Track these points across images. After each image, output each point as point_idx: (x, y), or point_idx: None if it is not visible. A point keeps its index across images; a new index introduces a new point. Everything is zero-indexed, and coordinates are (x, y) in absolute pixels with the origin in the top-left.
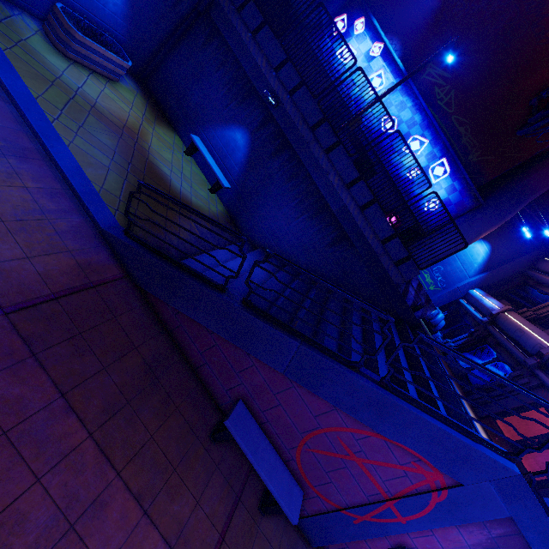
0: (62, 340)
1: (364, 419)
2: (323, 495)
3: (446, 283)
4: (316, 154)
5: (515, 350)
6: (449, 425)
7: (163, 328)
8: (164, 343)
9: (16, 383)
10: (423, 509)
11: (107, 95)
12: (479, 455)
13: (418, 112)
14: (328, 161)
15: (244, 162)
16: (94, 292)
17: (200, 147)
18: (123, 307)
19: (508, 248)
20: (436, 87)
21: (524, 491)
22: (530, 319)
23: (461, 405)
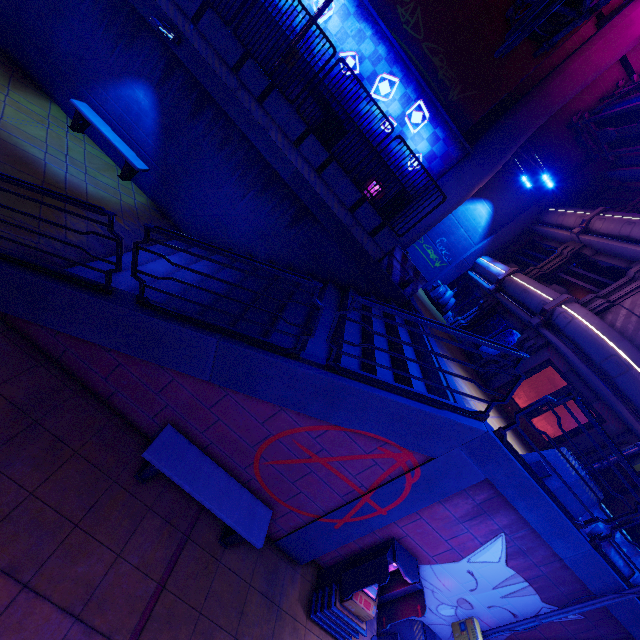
0: None
1: (316, 412)
2: (297, 508)
3: (452, 256)
4: (248, 106)
5: (521, 313)
6: (409, 397)
7: (44, 357)
8: (47, 376)
9: None
10: (400, 494)
11: None
12: (443, 421)
13: (381, 43)
14: (265, 114)
15: (157, 131)
16: None
17: (89, 116)
18: None
19: (511, 204)
20: (398, 5)
21: (494, 448)
22: (536, 278)
23: (443, 376)
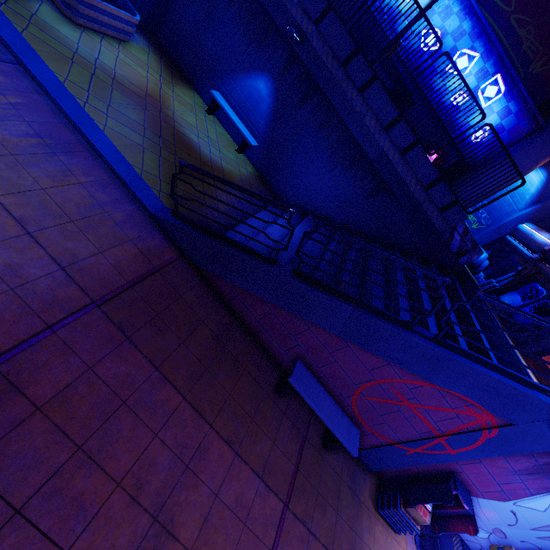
0: (145, 323)
1: (418, 371)
2: (378, 433)
3: (491, 220)
4: (350, 95)
5: None
6: (503, 375)
7: (221, 300)
8: (224, 314)
9: (121, 363)
10: (473, 443)
11: (123, 61)
12: (533, 400)
13: (467, 18)
14: (364, 102)
15: (269, 115)
16: (159, 276)
17: (222, 103)
18: (185, 286)
19: None
20: None
21: None
22: None
23: (512, 351)
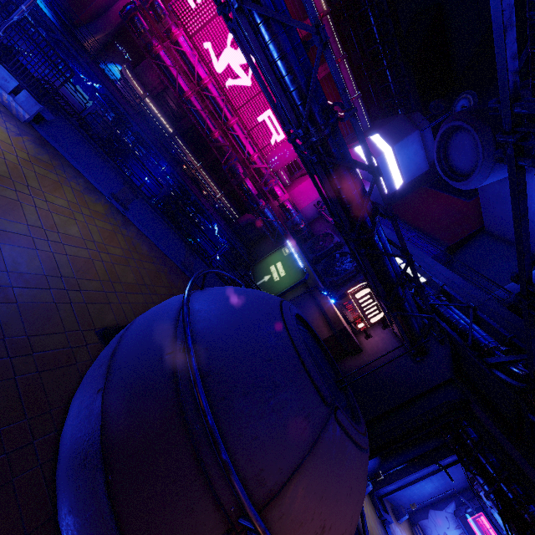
0: None
1: None
2: None
3: None
4: None
5: None
6: None
7: None
8: None
9: None
10: None
11: None
12: None
13: None
14: None
15: None
16: None
17: None
18: None
19: None
20: None
21: None
22: None
23: None
